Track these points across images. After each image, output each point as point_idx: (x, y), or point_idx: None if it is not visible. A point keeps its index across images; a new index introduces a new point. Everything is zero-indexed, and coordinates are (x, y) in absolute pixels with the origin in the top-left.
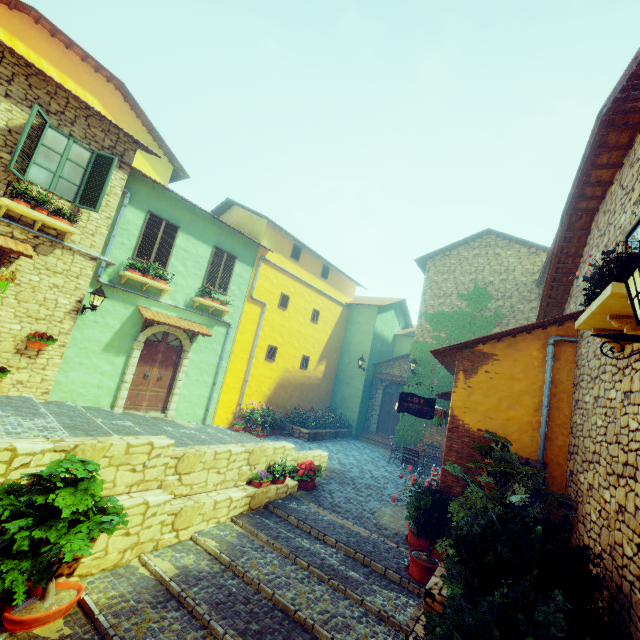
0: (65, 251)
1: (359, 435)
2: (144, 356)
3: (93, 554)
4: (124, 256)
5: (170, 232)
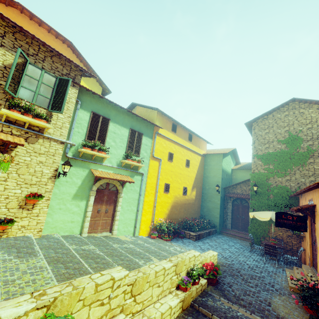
0: (45, 140)
1: (221, 231)
2: (96, 199)
3: None
4: (80, 139)
5: (105, 122)
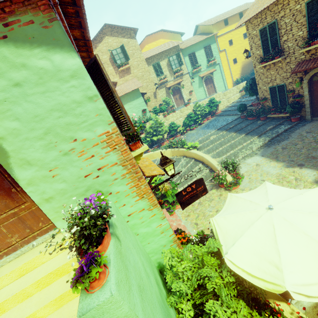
0: (184, 76)
1: None
2: (205, 84)
3: (219, 108)
4: (190, 68)
5: (193, 55)
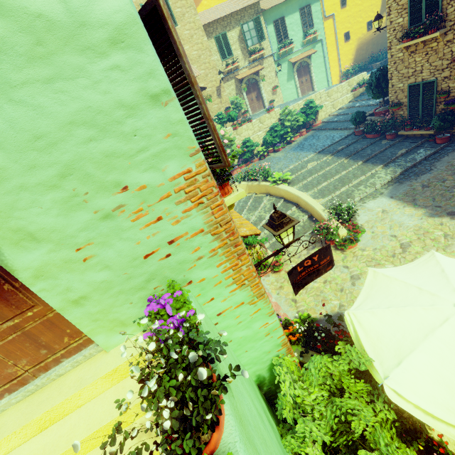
0: (265, 60)
1: None
2: (298, 76)
3: (319, 117)
4: (276, 46)
5: (282, 22)
